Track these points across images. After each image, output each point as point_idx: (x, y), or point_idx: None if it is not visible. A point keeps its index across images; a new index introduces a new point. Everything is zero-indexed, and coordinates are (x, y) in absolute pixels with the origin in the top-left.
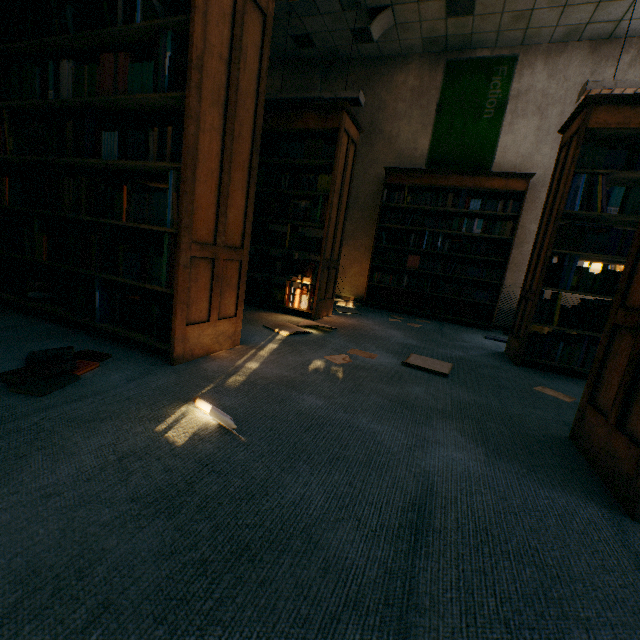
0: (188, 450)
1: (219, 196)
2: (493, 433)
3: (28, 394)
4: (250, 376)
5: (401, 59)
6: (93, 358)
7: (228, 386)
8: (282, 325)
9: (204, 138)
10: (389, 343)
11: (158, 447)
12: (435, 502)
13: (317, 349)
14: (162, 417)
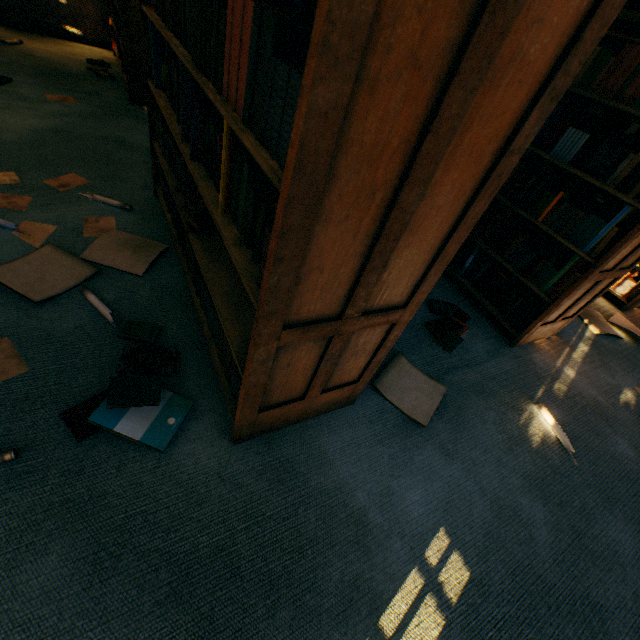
0: (542, 453)
1: None
2: None
3: (442, 347)
4: (569, 388)
5: None
6: (463, 319)
7: (554, 394)
8: (592, 316)
9: None
10: None
11: (524, 440)
12: None
13: (626, 370)
14: (519, 410)
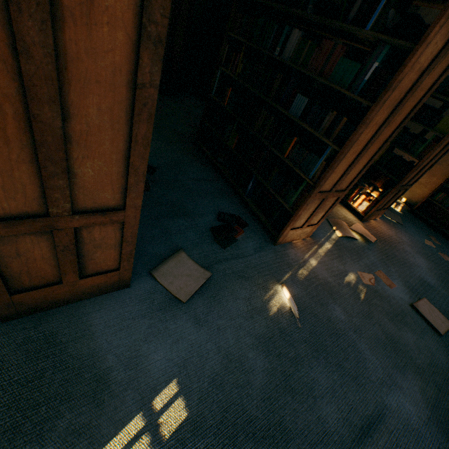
0: (276, 319)
1: (350, 164)
2: (444, 406)
3: (220, 245)
4: (310, 273)
5: None
6: (241, 226)
7: (297, 277)
8: (339, 224)
9: (365, 132)
10: (411, 274)
11: (265, 310)
12: (379, 425)
13: (355, 260)
14: (267, 288)
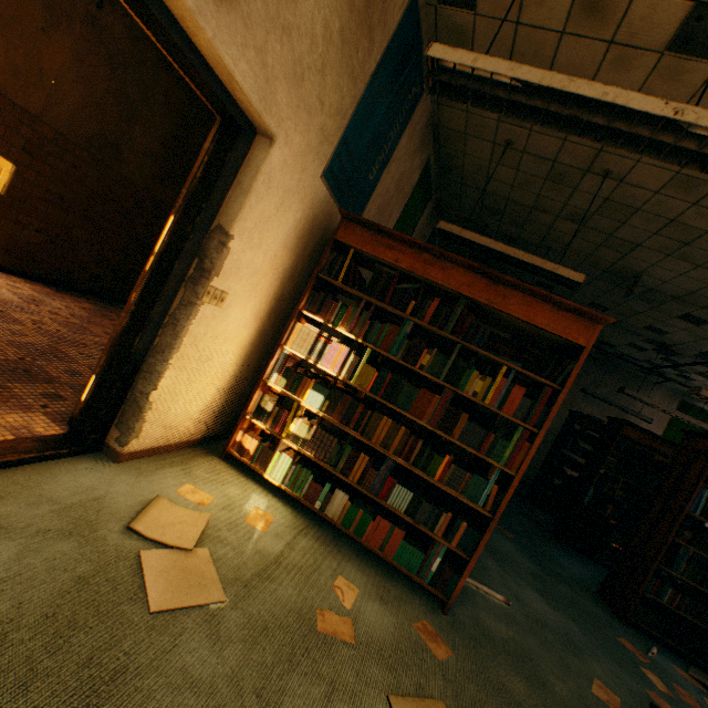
0: None
1: None
2: None
3: None
4: None
5: (652, 384)
6: None
7: None
8: None
9: None
10: None
11: None
12: None
13: None
14: None
